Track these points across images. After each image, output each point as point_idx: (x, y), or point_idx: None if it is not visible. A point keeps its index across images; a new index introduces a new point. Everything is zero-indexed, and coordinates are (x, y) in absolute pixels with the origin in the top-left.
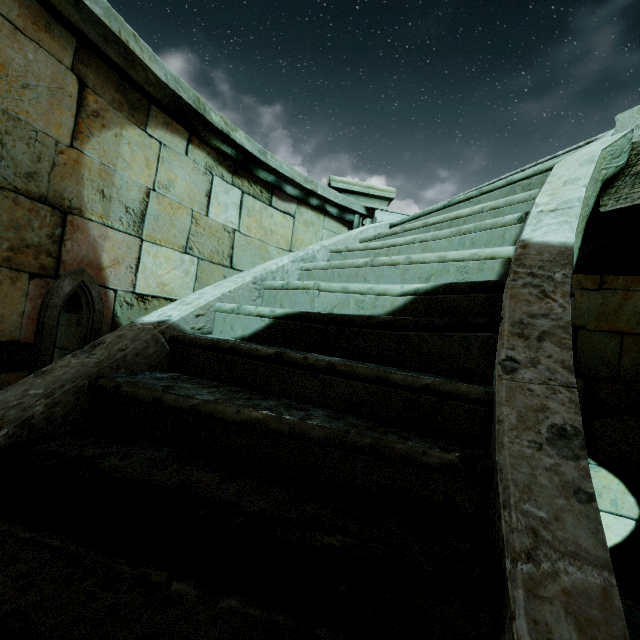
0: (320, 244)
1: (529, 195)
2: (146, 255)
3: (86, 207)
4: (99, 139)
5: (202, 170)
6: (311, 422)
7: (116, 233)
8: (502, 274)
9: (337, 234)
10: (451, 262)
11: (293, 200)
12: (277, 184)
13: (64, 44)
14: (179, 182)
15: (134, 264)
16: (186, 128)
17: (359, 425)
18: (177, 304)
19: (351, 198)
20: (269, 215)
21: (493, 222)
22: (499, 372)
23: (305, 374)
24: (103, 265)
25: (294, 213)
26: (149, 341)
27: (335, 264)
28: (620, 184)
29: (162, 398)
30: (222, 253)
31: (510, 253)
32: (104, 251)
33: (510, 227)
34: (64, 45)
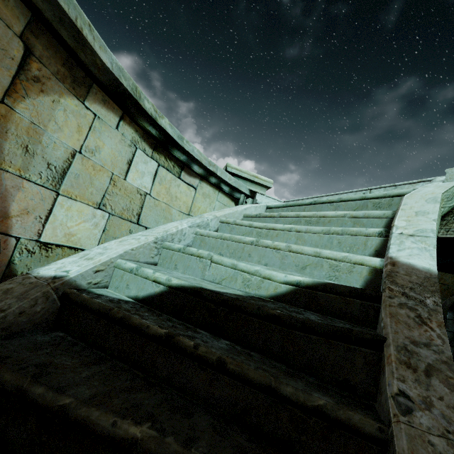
0: (214, 214)
1: (383, 213)
2: (59, 207)
3: (4, 158)
4: (34, 101)
5: (128, 142)
6: (197, 451)
7: (32, 185)
8: (369, 280)
9: (226, 206)
10: (325, 259)
11: (197, 176)
12: (187, 163)
13: (17, 13)
14: (105, 149)
15: (44, 215)
16: (121, 108)
17: (247, 450)
18: (79, 257)
19: (240, 181)
20: (177, 185)
21: (358, 230)
22: (394, 409)
23: (193, 364)
24: (10, 213)
25: (196, 186)
26: (38, 298)
27: (225, 236)
28: (449, 219)
29: (28, 390)
30: (132, 211)
31: (377, 264)
32: (14, 201)
33: (371, 238)
34: (17, 14)
